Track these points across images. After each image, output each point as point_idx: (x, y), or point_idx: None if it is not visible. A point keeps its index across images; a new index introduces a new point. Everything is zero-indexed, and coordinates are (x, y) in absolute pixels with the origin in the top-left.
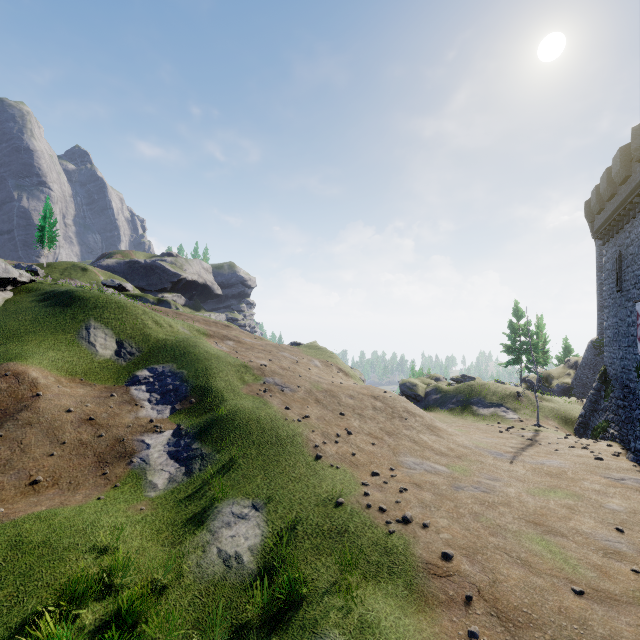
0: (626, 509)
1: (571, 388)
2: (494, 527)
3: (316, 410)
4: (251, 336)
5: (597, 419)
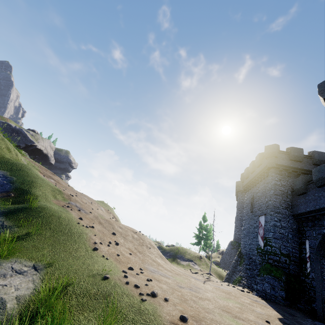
0: (265, 313)
1: (219, 264)
2: (206, 309)
3: (99, 226)
4: (66, 184)
5: (235, 276)
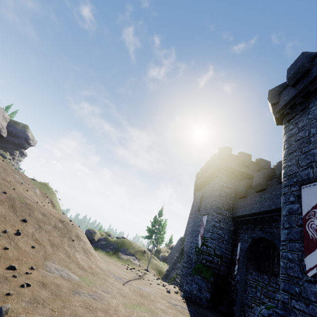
0: None
1: (167, 258)
2: None
3: (4, 210)
4: (0, 158)
5: (173, 273)
